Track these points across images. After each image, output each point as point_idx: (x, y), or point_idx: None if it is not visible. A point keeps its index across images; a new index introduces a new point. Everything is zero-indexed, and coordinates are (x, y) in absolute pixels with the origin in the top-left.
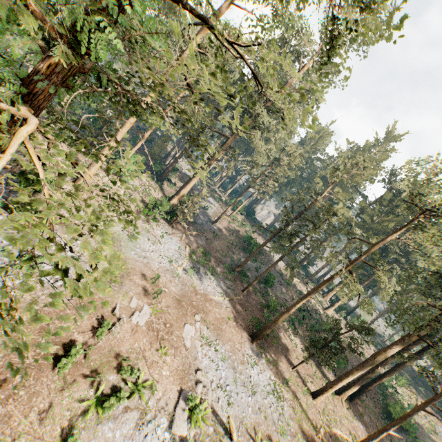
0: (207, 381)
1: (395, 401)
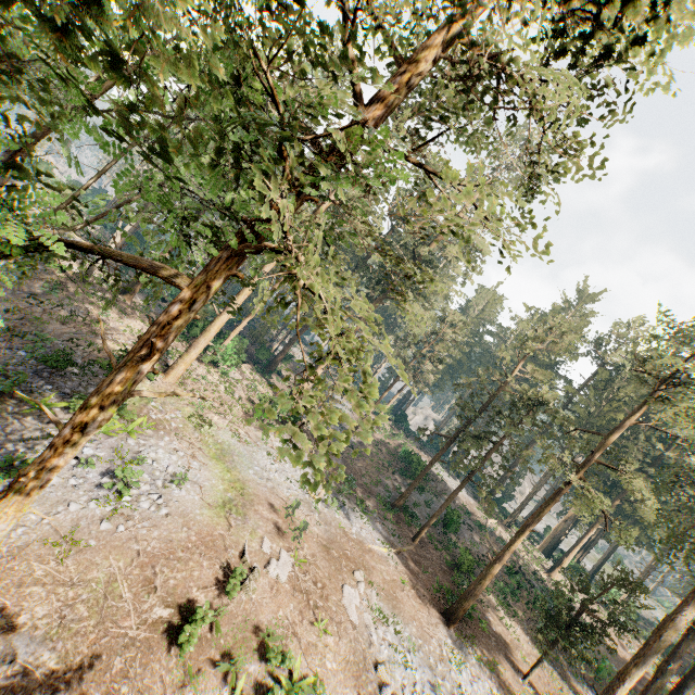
0: (396, 685)
1: None
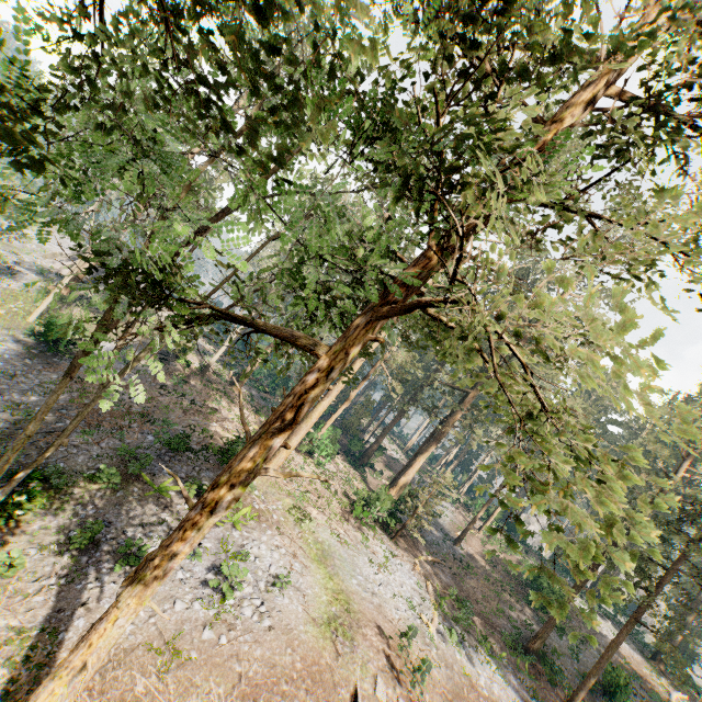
0: None
1: None
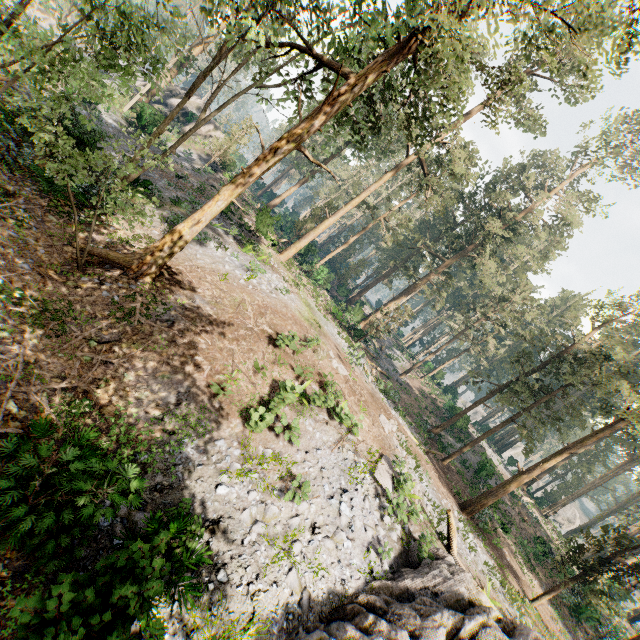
0: None
1: None
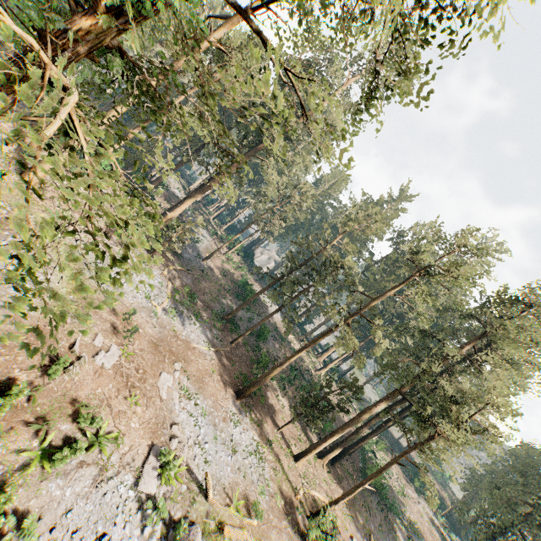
0: (183, 437)
1: (373, 466)
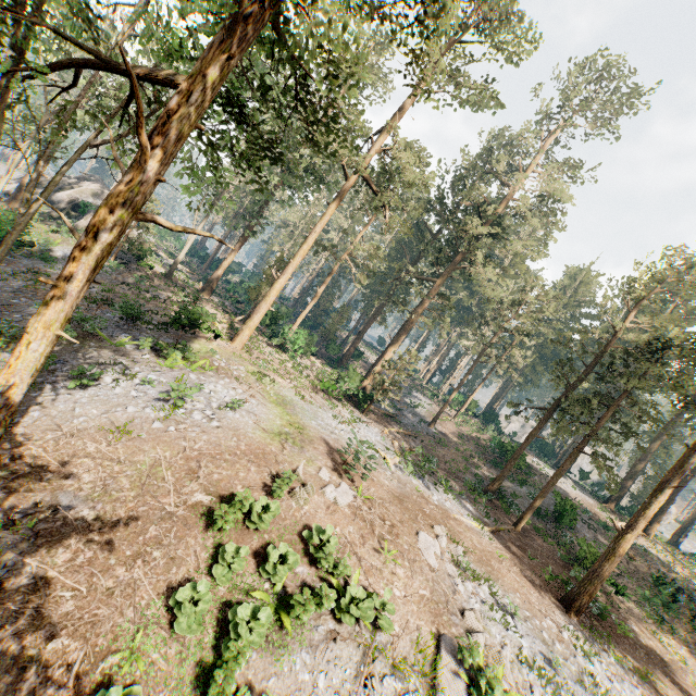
0: (492, 641)
1: None
